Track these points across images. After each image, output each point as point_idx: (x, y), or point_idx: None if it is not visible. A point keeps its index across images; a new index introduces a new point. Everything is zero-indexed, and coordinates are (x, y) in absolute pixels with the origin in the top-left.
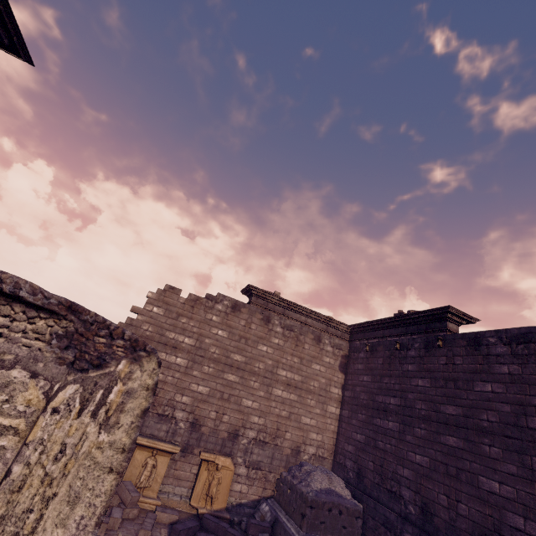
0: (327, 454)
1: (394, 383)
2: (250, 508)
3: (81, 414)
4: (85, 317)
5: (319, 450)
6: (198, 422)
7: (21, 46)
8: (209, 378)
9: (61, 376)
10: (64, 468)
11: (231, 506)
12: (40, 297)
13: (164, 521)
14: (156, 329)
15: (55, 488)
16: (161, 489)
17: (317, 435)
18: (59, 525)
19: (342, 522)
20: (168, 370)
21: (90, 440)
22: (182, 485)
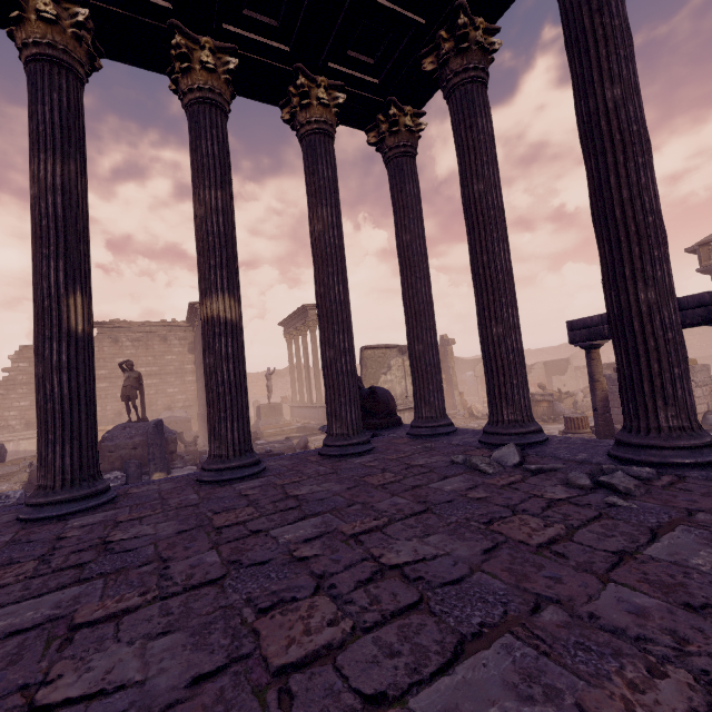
0: (192, 403)
1: (197, 351)
2: None
3: None
4: None
5: (186, 403)
6: None
7: None
8: None
9: None
10: None
11: None
12: None
13: None
14: (29, 376)
15: None
16: None
17: (182, 395)
18: None
19: (179, 427)
20: None
21: None
22: None
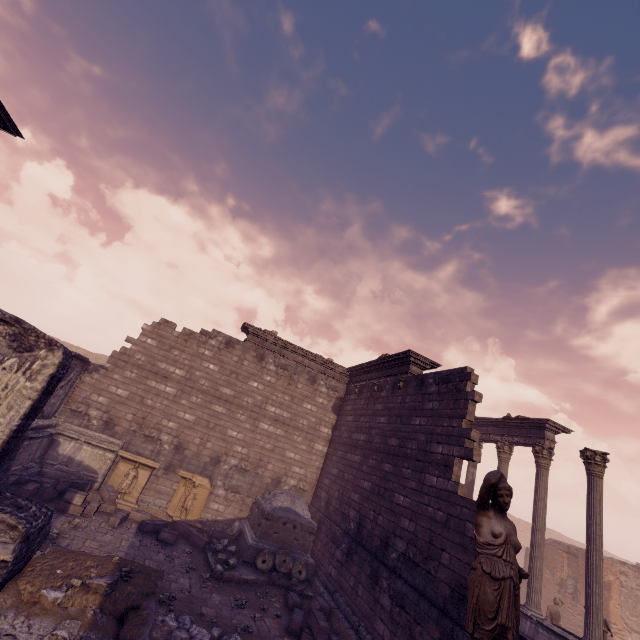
0: (308, 487)
1: (366, 421)
2: (225, 525)
3: (18, 372)
4: (25, 326)
5: (300, 482)
6: (182, 446)
7: (13, 127)
8: (197, 408)
9: (9, 354)
10: (7, 394)
11: (206, 520)
12: (0, 314)
13: (138, 519)
14: (148, 359)
15: (2, 402)
16: (142, 499)
17: (301, 469)
18: (2, 417)
19: (295, 535)
20: (157, 397)
21: (21, 384)
22: (163, 498)
